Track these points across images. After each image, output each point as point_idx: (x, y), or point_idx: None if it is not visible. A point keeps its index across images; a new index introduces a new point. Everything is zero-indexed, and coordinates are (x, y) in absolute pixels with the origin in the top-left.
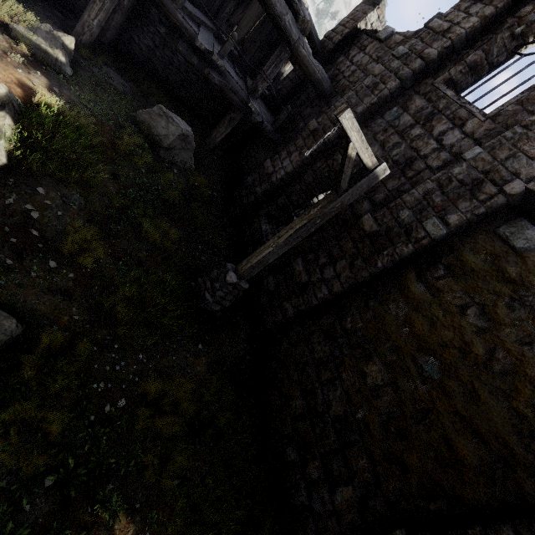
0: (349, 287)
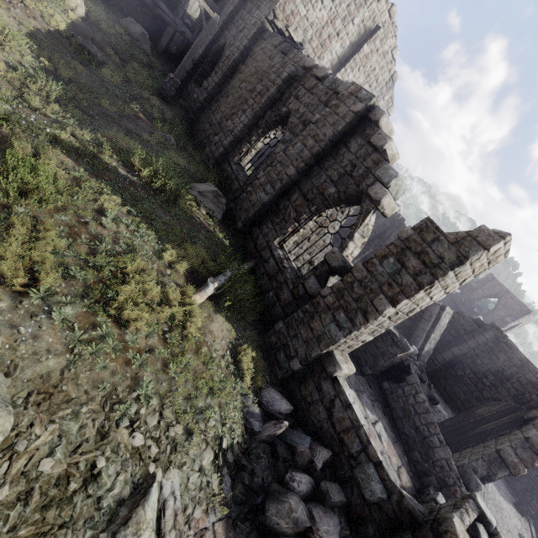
0: (222, 80)
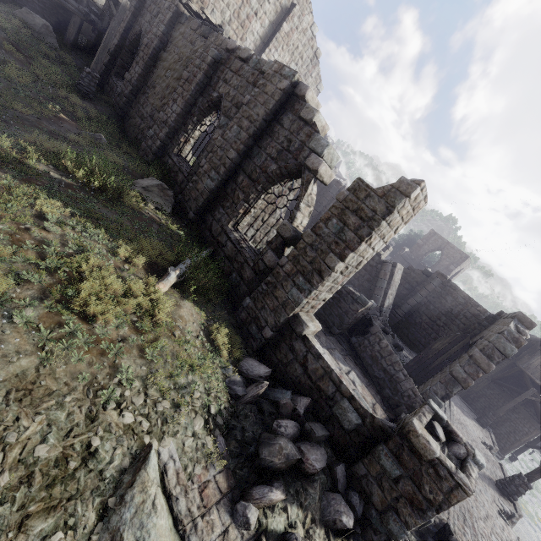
0: (145, 70)
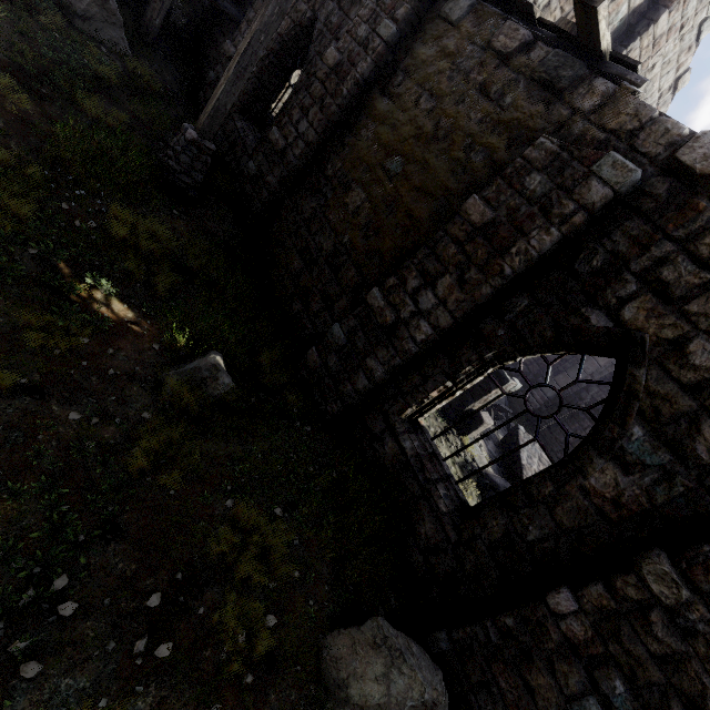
0: (324, 132)
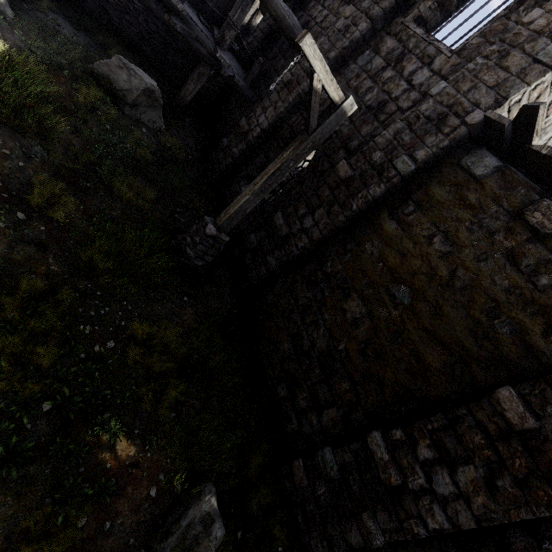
0: (328, 233)
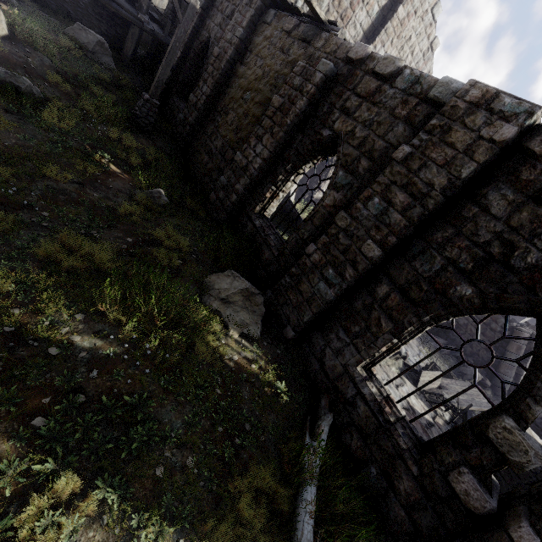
0: (215, 89)
